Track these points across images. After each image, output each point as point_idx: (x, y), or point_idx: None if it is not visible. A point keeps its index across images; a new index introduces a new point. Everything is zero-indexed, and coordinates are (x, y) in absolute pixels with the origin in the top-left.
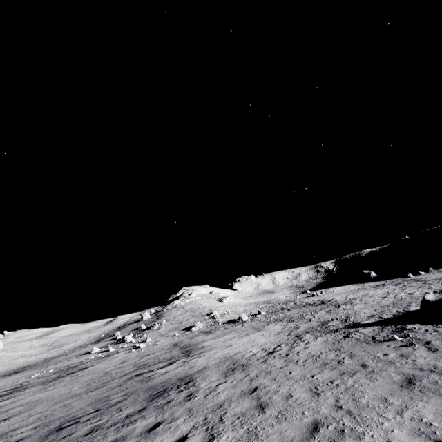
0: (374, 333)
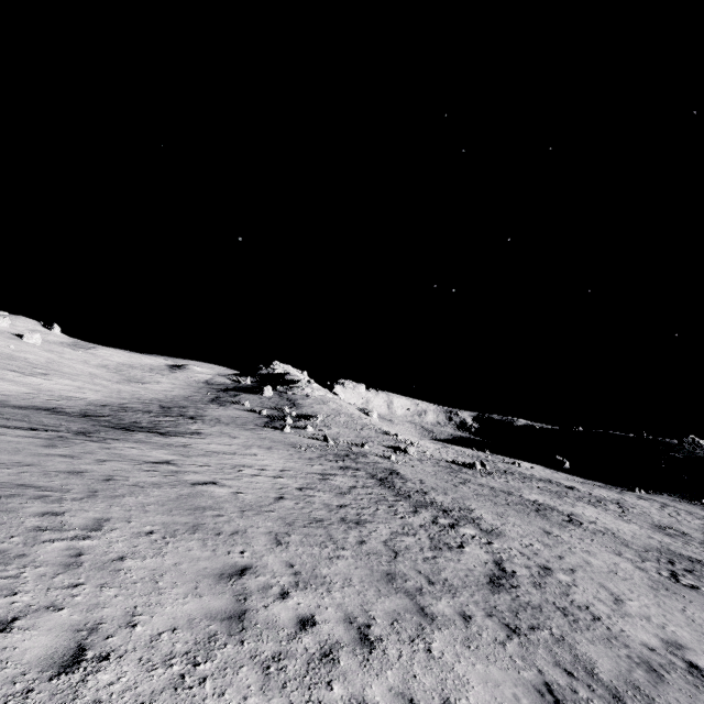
0: None
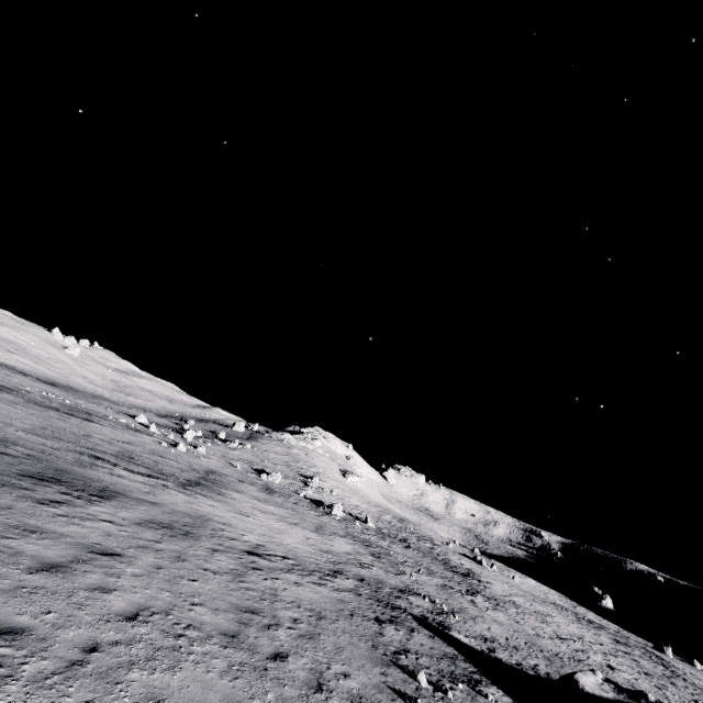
0: (419, 650)
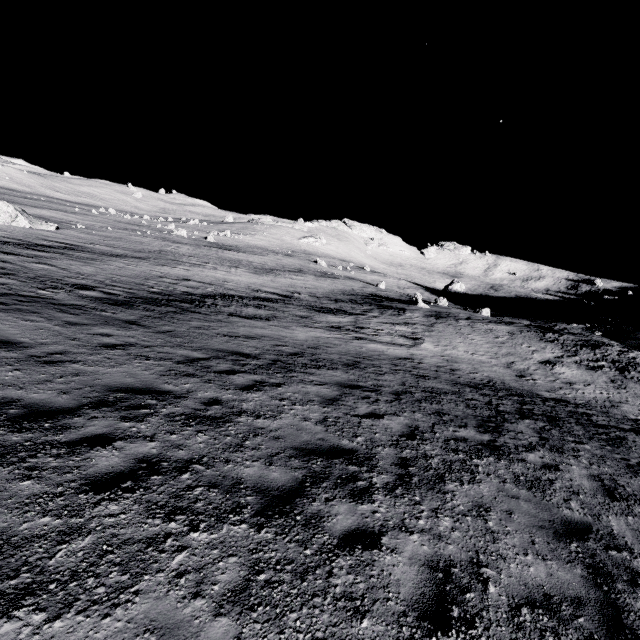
0: None
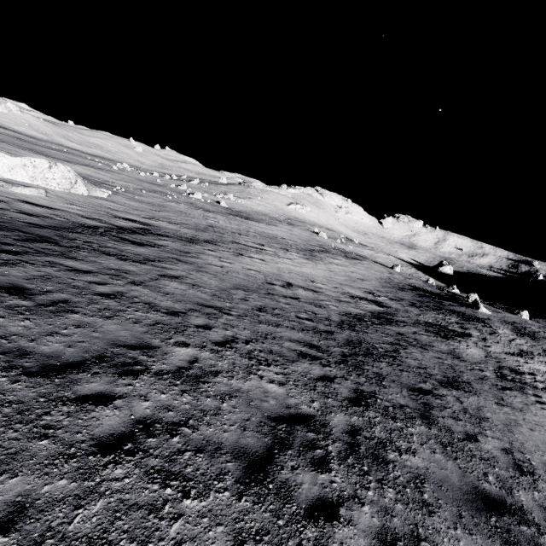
0: None
